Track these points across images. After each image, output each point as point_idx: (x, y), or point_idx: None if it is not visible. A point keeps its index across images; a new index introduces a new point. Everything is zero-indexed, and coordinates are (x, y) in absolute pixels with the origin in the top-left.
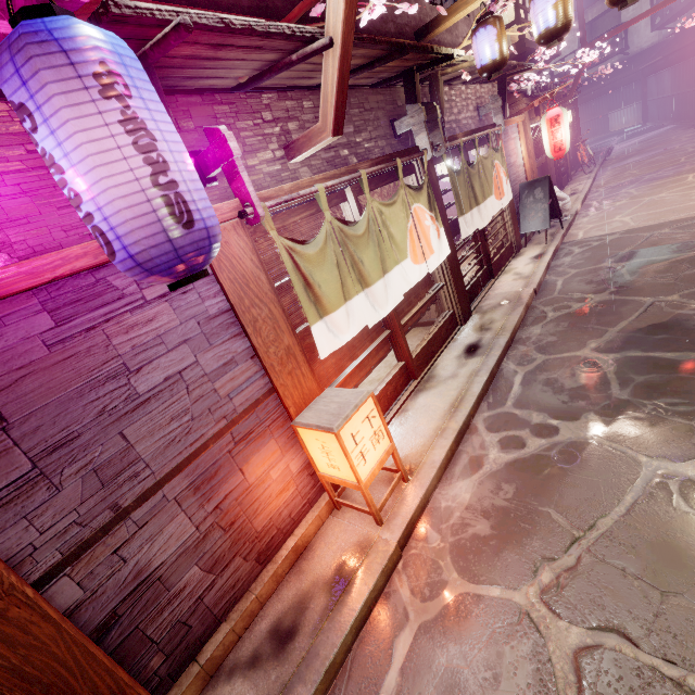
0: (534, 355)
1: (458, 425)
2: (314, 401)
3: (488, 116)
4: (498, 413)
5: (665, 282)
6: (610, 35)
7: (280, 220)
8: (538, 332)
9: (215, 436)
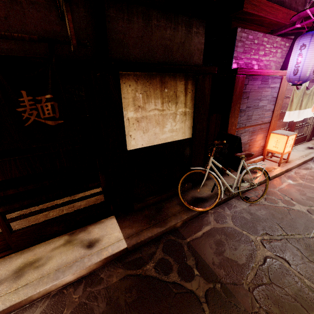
0: None
1: (305, 159)
2: (276, 130)
3: None
4: None
5: None
6: None
7: None
8: None
9: (259, 124)
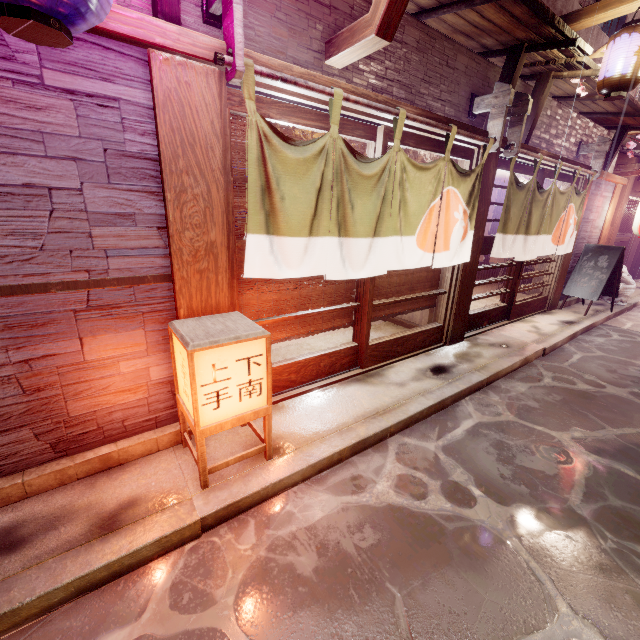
0: (502, 410)
1: (367, 433)
2: (211, 315)
3: (587, 160)
4: (421, 446)
5: None
6: None
7: (280, 111)
8: (521, 390)
9: (64, 284)
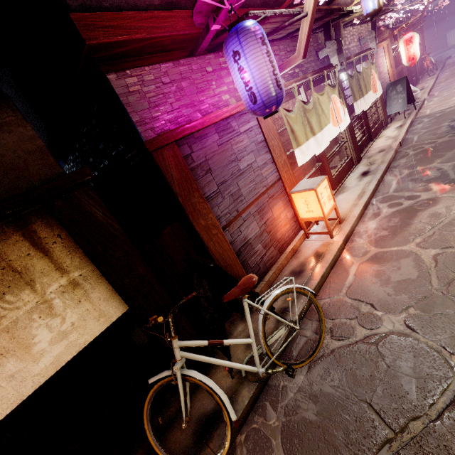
0: (403, 171)
1: (364, 201)
2: (297, 185)
3: (365, 44)
4: (385, 196)
5: None
6: None
7: None
8: (404, 162)
9: (263, 193)
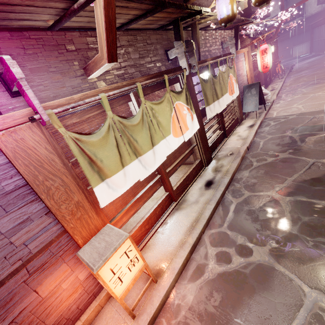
0: (243, 191)
1: (193, 240)
2: (95, 235)
3: (227, 48)
4: (218, 231)
5: (321, 149)
6: (297, 5)
7: (77, 117)
8: (246, 175)
9: (10, 274)
